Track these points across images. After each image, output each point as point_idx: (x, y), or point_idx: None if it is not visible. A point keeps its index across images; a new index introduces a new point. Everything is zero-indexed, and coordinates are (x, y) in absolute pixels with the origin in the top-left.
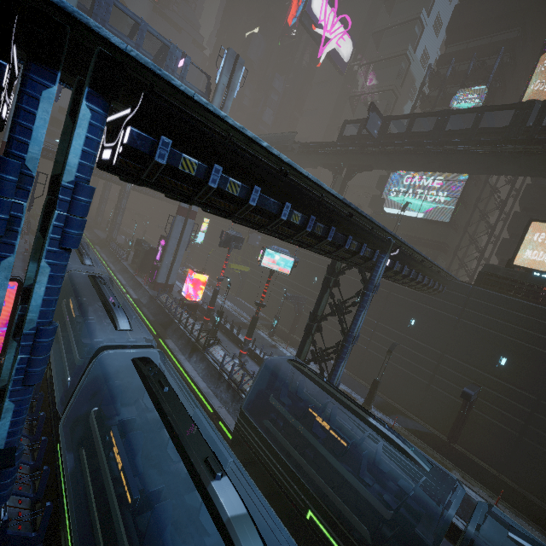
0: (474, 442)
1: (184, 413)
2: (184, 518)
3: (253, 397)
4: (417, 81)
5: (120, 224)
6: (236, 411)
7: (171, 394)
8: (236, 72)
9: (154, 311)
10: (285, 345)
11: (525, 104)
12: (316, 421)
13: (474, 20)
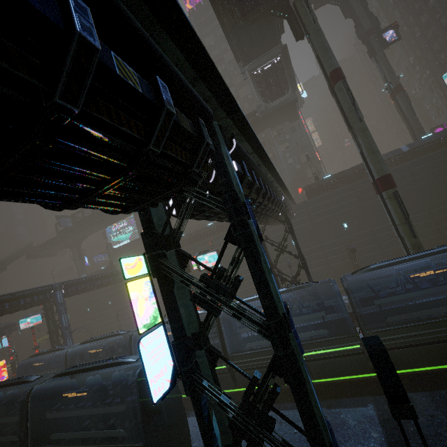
0: None
1: None
2: None
3: None
4: None
5: None
6: None
7: None
8: None
9: None
10: None
11: None
12: (36, 365)
13: None
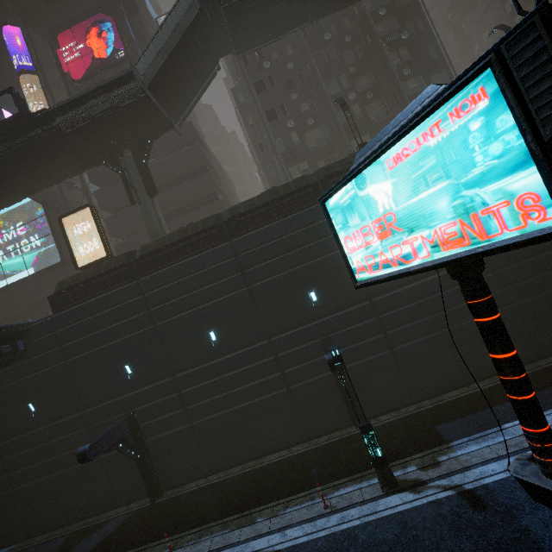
0: (175, 470)
1: None
2: None
3: None
4: None
5: None
6: None
7: None
8: None
9: None
10: None
11: None
12: None
13: None
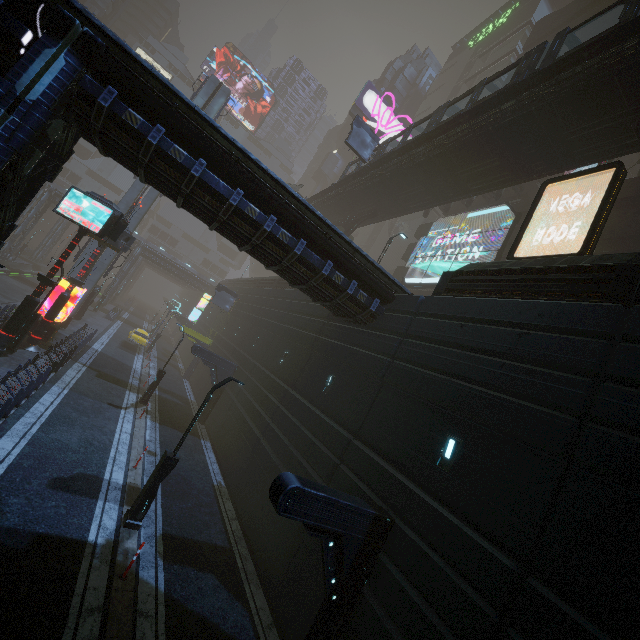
0: None
1: None
2: None
3: None
4: None
5: (115, 289)
6: None
7: None
8: (217, 99)
9: None
10: (147, 417)
11: (532, 51)
12: None
13: None
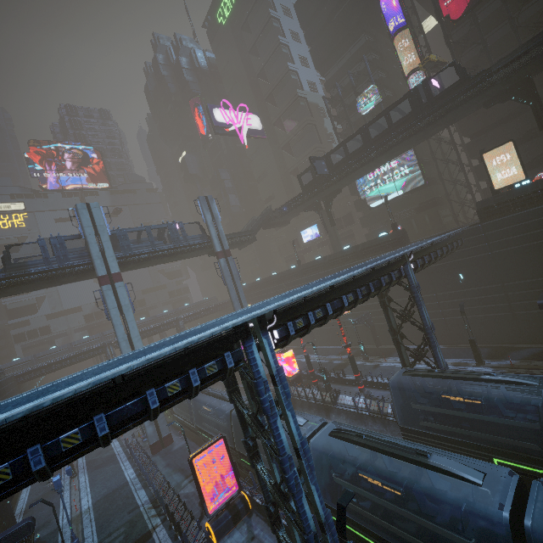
0: None
1: (384, 441)
2: (427, 495)
3: (400, 413)
4: (319, 103)
5: None
6: (393, 432)
7: (368, 437)
8: (212, 206)
9: None
10: (383, 360)
11: (411, 92)
12: (452, 400)
13: (329, 51)
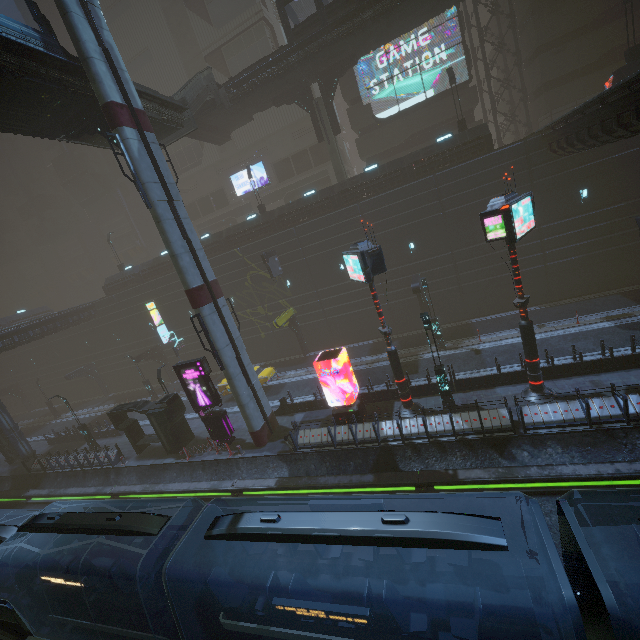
0: None
1: None
2: None
3: None
4: None
5: (17, 427)
6: None
7: None
8: None
9: (328, 467)
10: (471, 341)
11: None
12: None
13: None
